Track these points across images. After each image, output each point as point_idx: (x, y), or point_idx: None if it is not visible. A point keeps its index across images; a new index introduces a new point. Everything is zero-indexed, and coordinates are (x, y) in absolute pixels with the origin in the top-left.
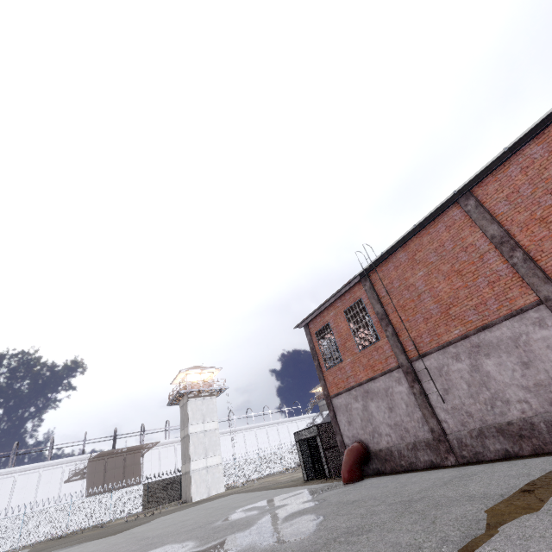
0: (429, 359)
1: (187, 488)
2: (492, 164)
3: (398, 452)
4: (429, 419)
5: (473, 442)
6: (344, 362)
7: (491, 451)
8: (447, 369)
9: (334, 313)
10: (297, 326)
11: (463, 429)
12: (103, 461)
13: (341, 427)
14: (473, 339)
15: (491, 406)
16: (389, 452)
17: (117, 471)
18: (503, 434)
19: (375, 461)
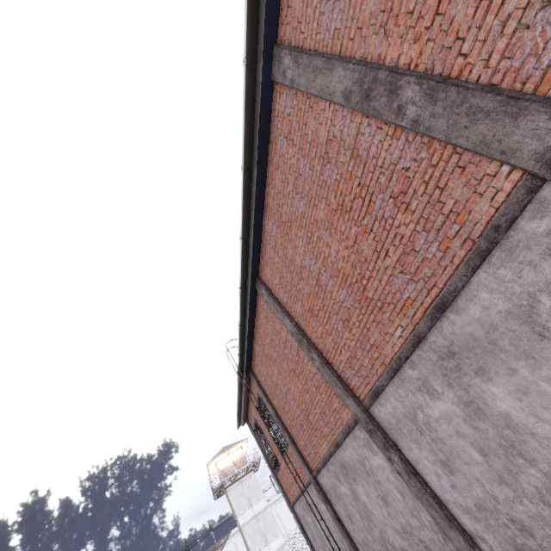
0: (323, 475)
1: None
2: (248, 251)
3: None
4: None
5: None
6: (282, 466)
7: None
8: (339, 491)
9: (254, 409)
10: (240, 425)
11: None
12: None
13: (311, 542)
14: (337, 457)
15: (386, 549)
16: None
17: None
18: None
19: None
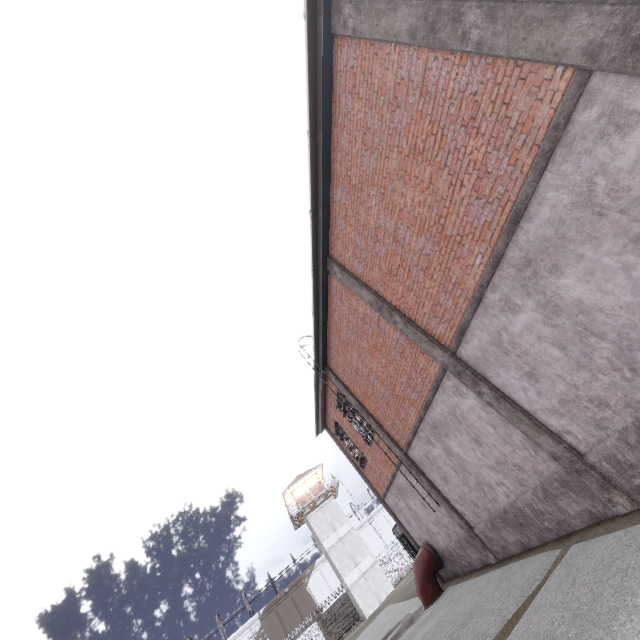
0: (414, 447)
1: (356, 606)
2: (318, 227)
3: (455, 552)
4: (451, 514)
5: (494, 536)
6: (368, 460)
7: (511, 544)
8: (431, 456)
9: (332, 410)
10: (318, 432)
11: (480, 520)
12: (273, 612)
13: (406, 529)
14: (427, 420)
15: (483, 493)
16: (449, 552)
17: (292, 614)
18: (507, 524)
19: (446, 562)
